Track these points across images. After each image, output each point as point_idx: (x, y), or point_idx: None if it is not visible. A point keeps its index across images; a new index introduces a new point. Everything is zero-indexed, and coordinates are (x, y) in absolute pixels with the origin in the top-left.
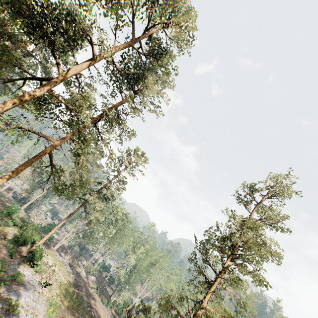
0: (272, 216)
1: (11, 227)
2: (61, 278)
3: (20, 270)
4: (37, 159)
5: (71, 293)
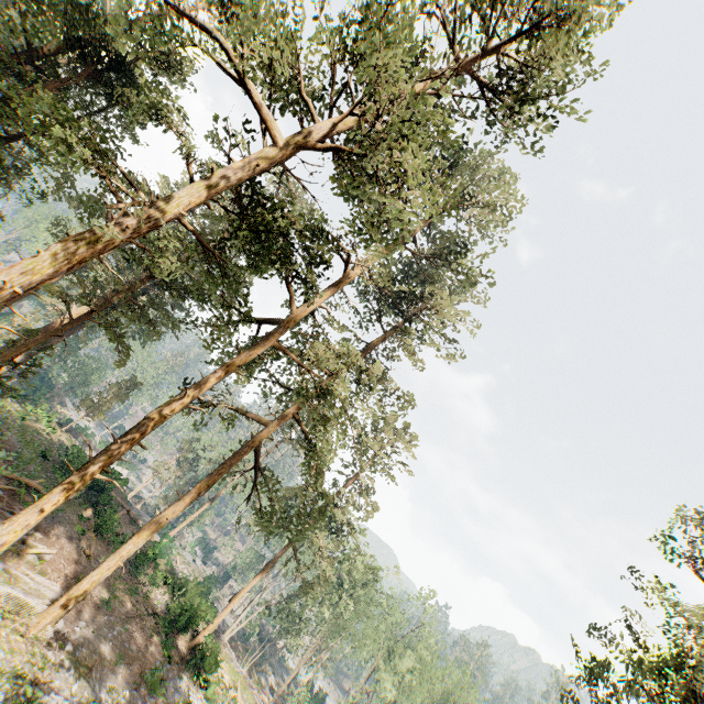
0: None
1: (159, 587)
2: None
3: (182, 693)
4: (238, 459)
5: None
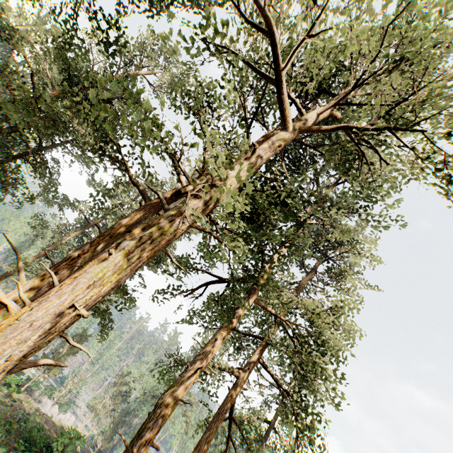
0: None
1: None
2: None
3: None
4: (221, 418)
5: None
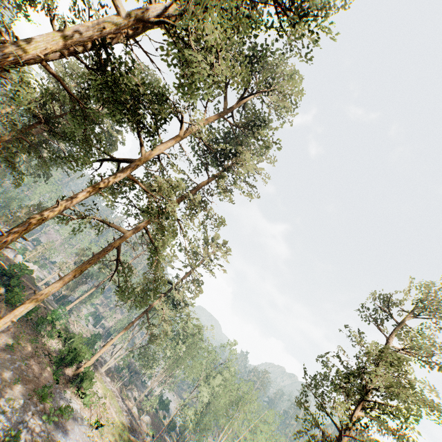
0: (417, 343)
1: (54, 339)
2: (113, 415)
3: (66, 401)
4: (104, 254)
5: (127, 441)
